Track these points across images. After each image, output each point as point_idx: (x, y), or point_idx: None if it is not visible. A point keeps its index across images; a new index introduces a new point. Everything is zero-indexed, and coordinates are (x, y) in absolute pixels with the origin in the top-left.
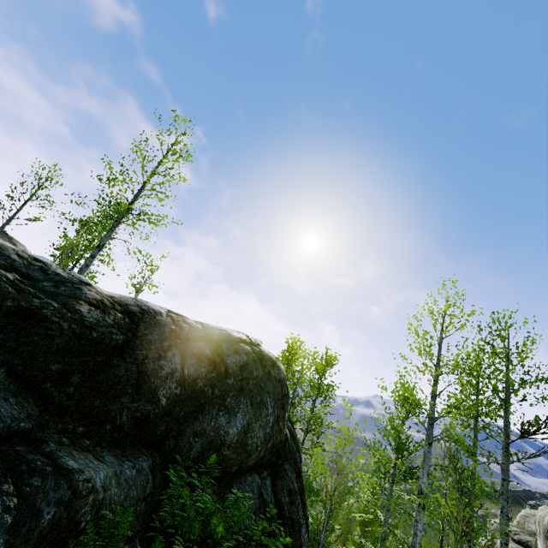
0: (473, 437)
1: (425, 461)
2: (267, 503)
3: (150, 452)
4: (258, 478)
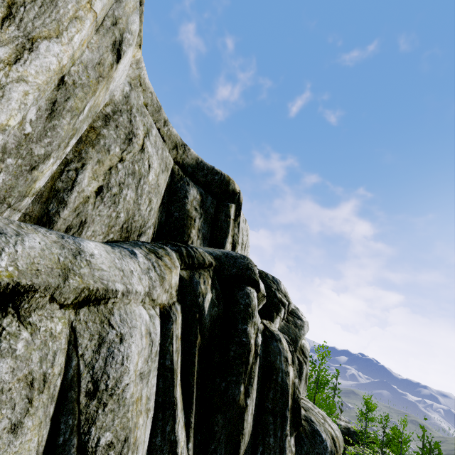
0: None
1: None
2: None
3: None
4: None
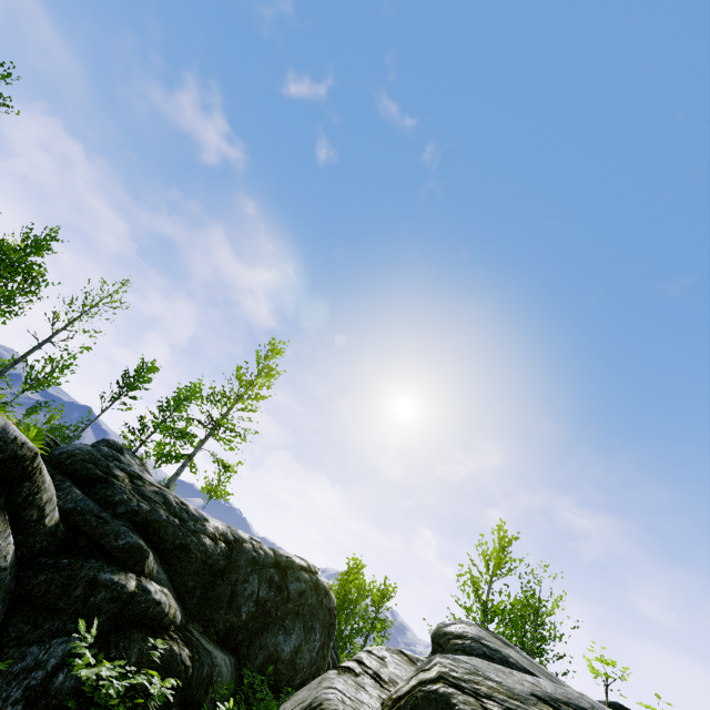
0: None
1: None
2: None
3: (232, 654)
4: None
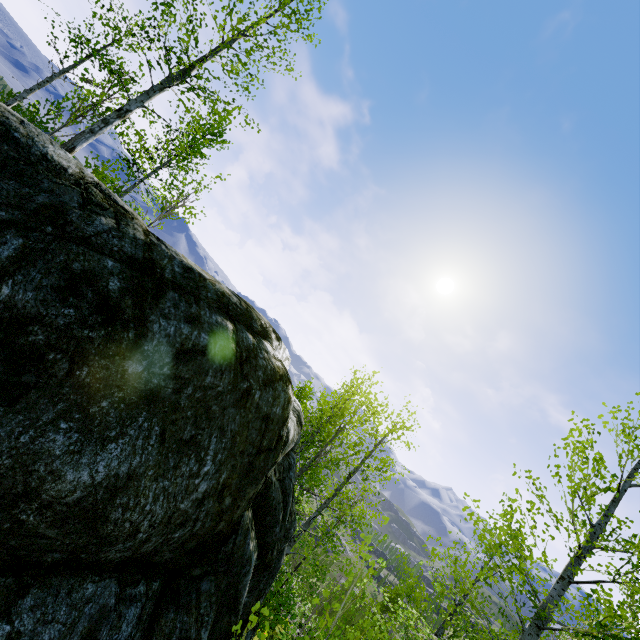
0: None
1: None
2: None
3: None
4: (112, 594)
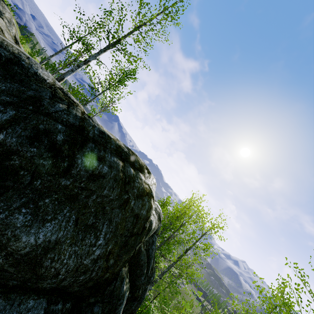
0: None
1: None
2: None
3: None
4: (42, 308)
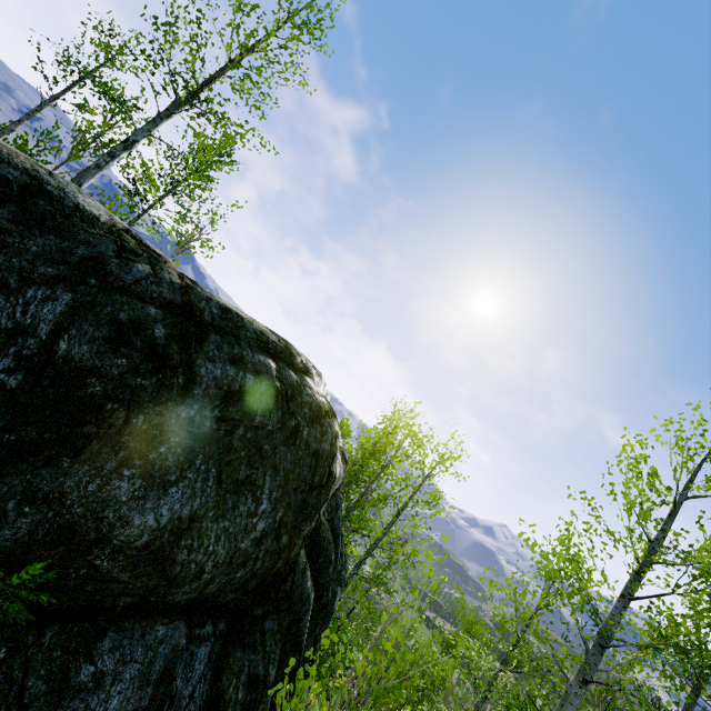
0: (684, 709)
1: (565, 708)
2: (177, 699)
3: None
4: (182, 635)
